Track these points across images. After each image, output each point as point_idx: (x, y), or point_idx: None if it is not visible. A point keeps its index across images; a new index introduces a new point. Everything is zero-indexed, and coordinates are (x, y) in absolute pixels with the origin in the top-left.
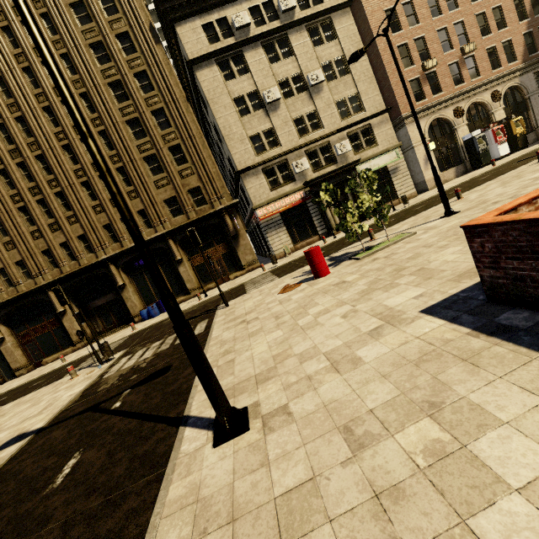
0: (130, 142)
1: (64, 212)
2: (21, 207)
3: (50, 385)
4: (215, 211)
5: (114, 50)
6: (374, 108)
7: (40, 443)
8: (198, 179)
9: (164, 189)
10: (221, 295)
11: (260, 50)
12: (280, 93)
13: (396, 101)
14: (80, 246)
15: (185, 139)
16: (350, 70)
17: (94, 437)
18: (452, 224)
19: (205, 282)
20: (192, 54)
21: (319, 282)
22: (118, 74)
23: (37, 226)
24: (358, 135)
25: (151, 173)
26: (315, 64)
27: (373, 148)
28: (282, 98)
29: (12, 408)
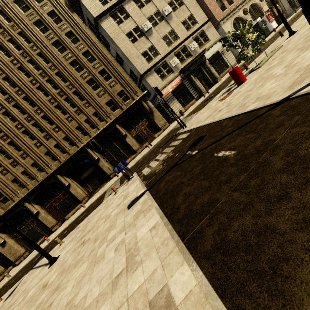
0: (75, 75)
1: (50, 127)
2: (23, 131)
3: (99, 205)
4: (136, 101)
5: (49, 22)
6: (202, 20)
7: (164, 183)
8: (120, 86)
9: (103, 97)
10: (181, 121)
11: (132, 2)
12: (150, 24)
13: (212, 14)
14: (66, 144)
15: (106, 64)
16: (183, 2)
17: (213, 151)
18: (306, 29)
19: (142, 144)
20: (95, 14)
21: (248, 81)
22: (55, 37)
23: (37, 139)
24: (198, 37)
25: (92, 90)
26: (164, 3)
27: (208, 43)
28: (152, 27)
29: (88, 220)
